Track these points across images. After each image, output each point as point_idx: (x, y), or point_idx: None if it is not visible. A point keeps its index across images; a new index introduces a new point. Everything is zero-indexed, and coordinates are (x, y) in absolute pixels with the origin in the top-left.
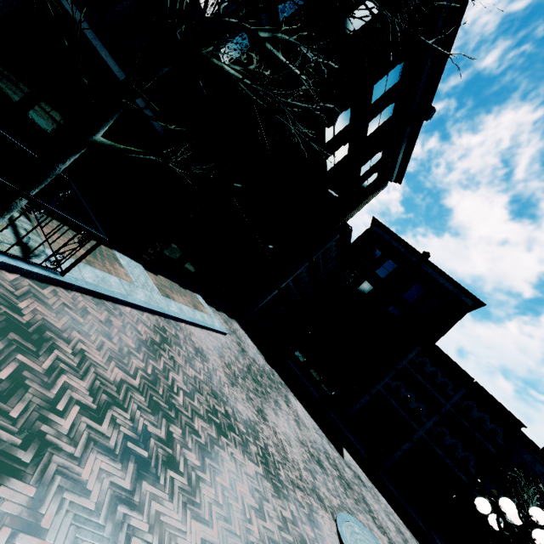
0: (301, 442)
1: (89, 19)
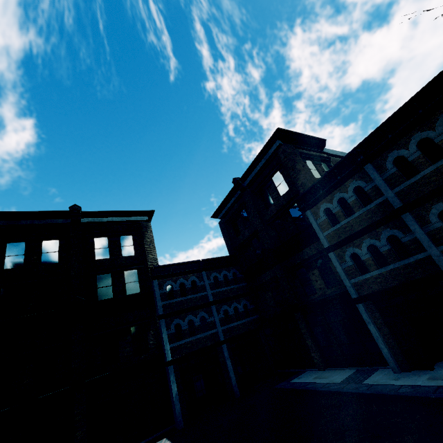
0: None
1: None
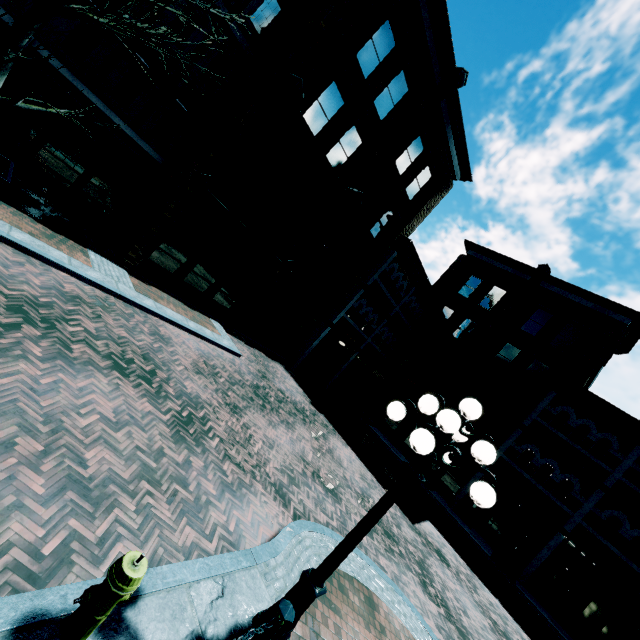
0: (304, 461)
1: (71, 68)
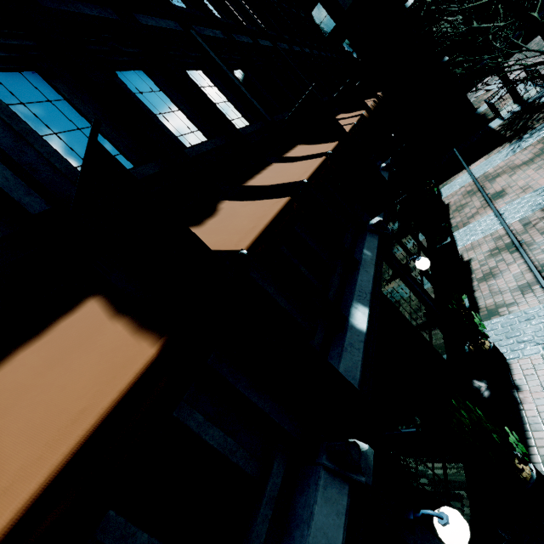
0: None
1: None
